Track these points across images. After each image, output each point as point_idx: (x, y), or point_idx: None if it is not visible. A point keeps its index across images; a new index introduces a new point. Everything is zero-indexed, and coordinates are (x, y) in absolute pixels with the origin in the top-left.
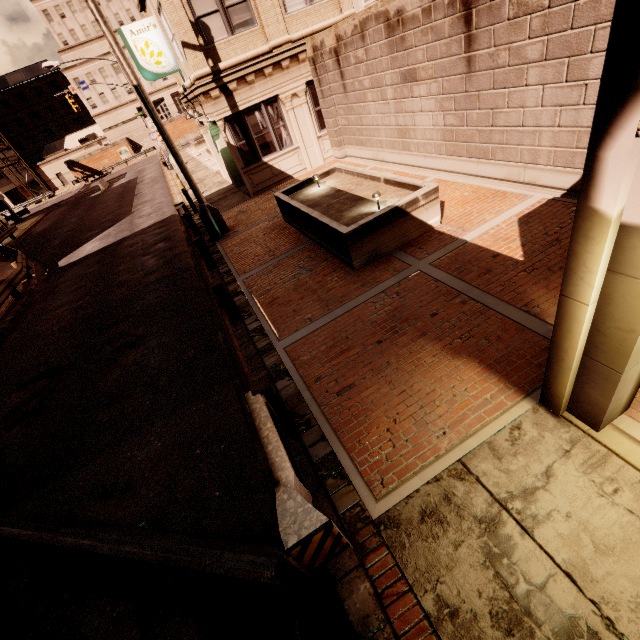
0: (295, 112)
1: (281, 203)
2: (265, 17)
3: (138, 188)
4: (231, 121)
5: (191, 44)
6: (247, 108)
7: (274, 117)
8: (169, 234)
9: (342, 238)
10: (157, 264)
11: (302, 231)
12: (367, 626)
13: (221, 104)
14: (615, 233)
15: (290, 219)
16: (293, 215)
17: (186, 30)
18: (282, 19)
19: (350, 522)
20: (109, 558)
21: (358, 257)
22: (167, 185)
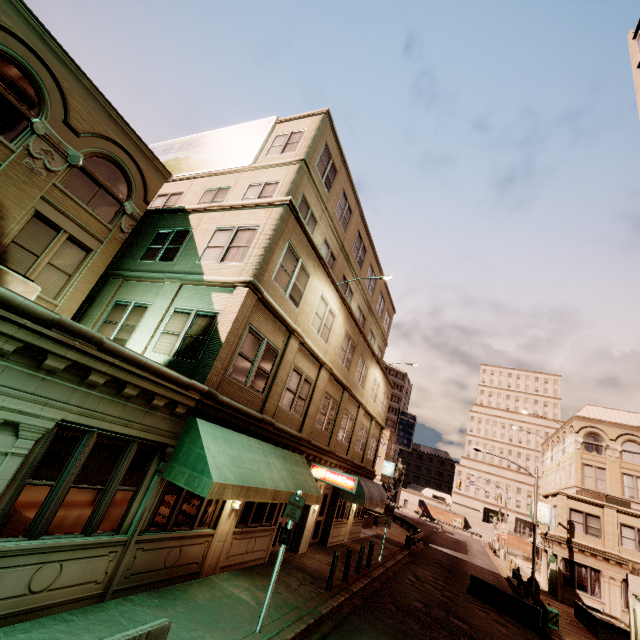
0: (609, 585)
1: (576, 604)
2: (607, 539)
3: (469, 548)
4: (566, 560)
5: (562, 525)
6: (578, 562)
7: (593, 577)
8: (498, 577)
9: (596, 620)
10: (492, 580)
11: (581, 621)
12: (555, 639)
13: (564, 551)
14: (632, 609)
15: (577, 614)
16: (580, 611)
17: (563, 520)
18: (617, 546)
19: (558, 637)
20: (502, 593)
21: (601, 634)
22: (493, 561)
